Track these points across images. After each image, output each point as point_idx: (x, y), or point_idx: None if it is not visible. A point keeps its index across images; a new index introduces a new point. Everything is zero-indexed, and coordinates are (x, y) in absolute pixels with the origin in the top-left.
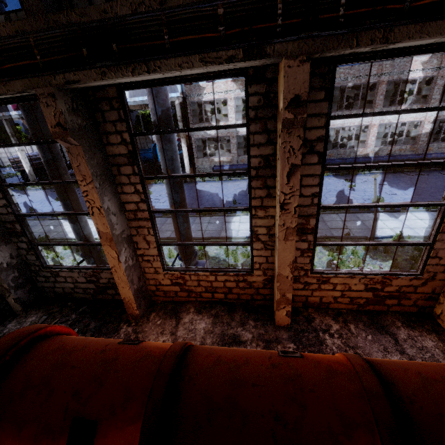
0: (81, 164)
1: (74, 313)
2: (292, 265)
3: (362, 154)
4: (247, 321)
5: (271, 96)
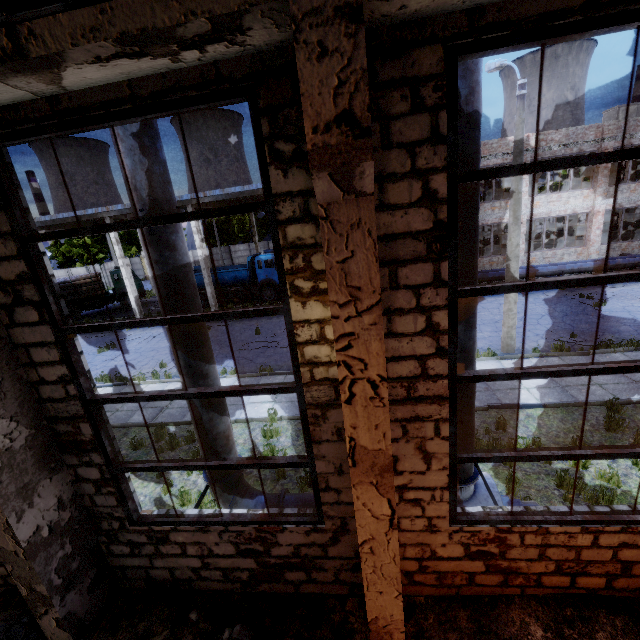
0: (355, 254)
1: None
2: None
3: (582, 255)
4: None
5: None
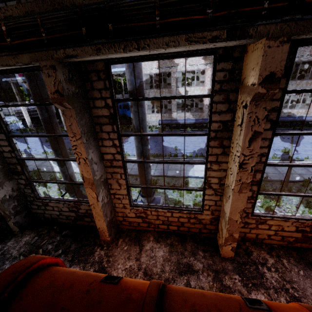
0: (72, 124)
1: (59, 235)
2: (242, 212)
3: None
4: (197, 251)
5: (236, 72)
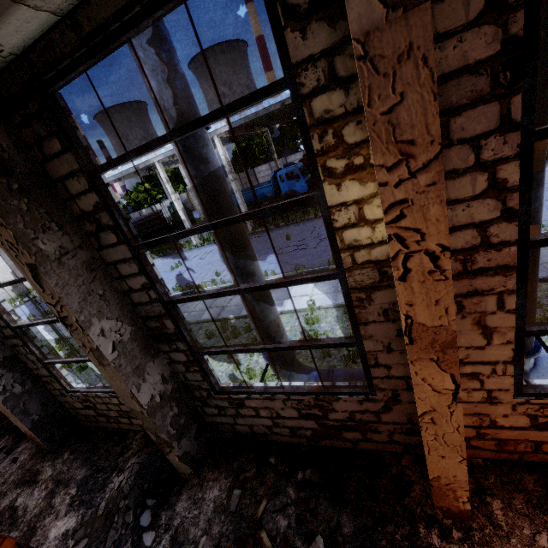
0: (404, 96)
1: (289, 483)
2: None
3: None
4: None
5: None
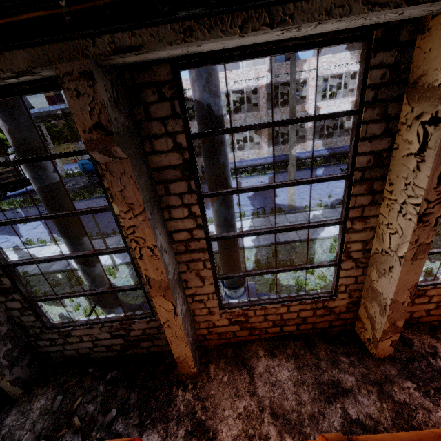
0: (126, 187)
1: (101, 383)
2: (413, 288)
3: (347, 142)
4: (338, 358)
5: (401, 68)
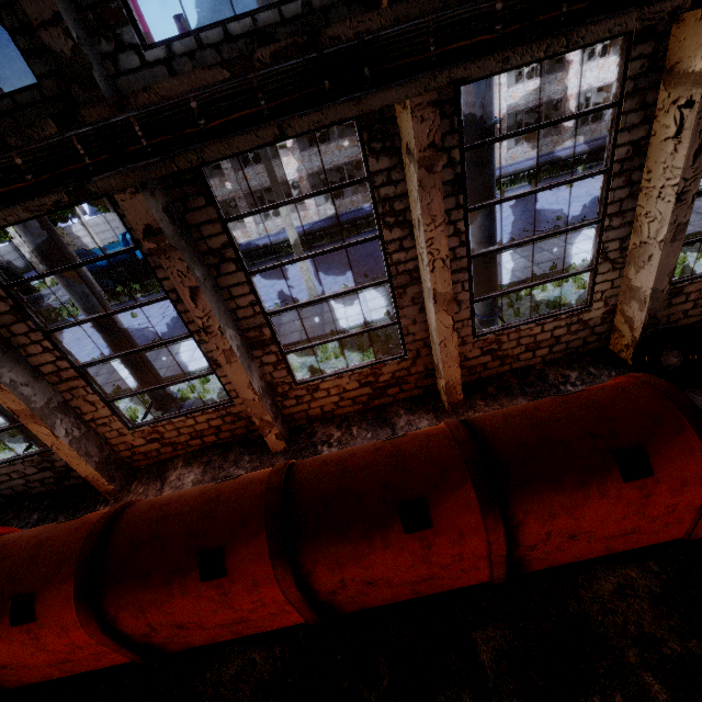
0: None
1: (36, 512)
2: (251, 386)
3: None
4: (242, 458)
5: None
